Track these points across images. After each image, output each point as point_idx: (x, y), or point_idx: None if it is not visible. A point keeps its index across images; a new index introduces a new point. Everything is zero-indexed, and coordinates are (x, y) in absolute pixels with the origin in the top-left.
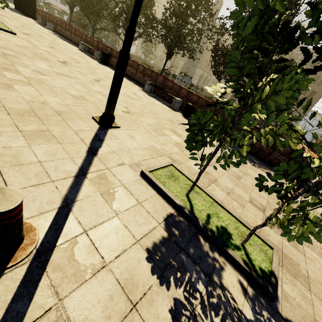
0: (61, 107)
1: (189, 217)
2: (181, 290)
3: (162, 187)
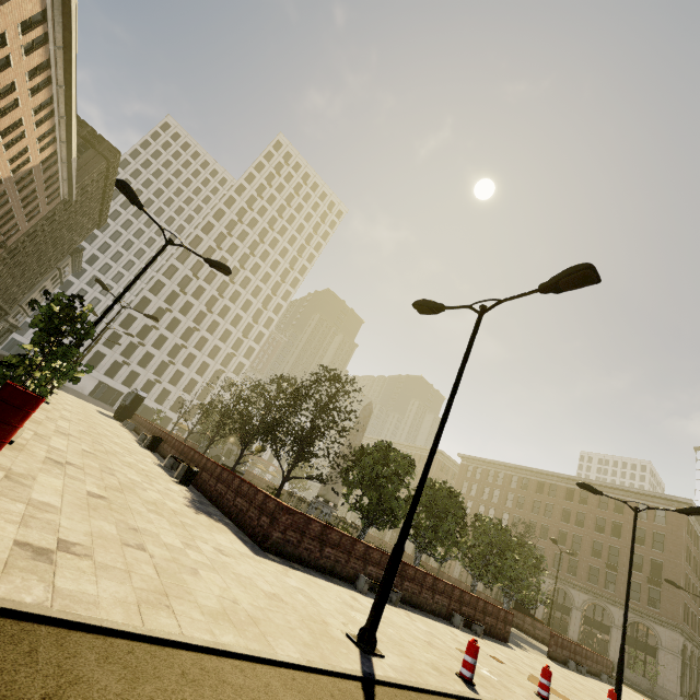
0: None
1: None
2: None
3: None
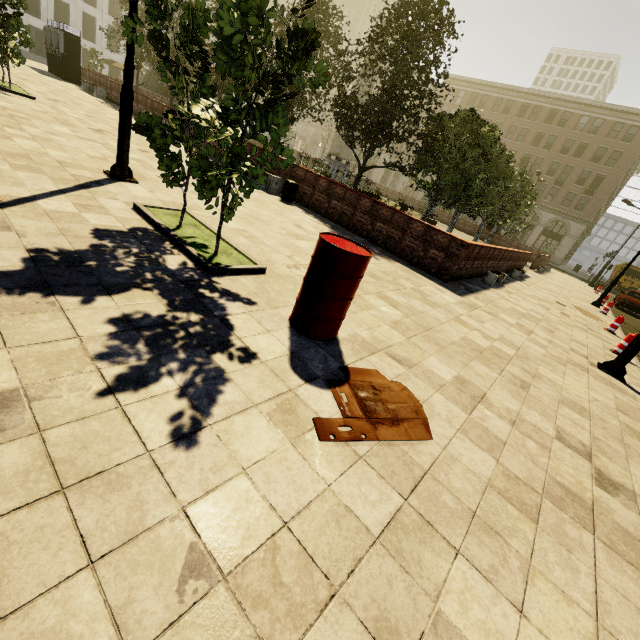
0: (65, 159)
1: (164, 230)
2: (112, 244)
3: (149, 213)
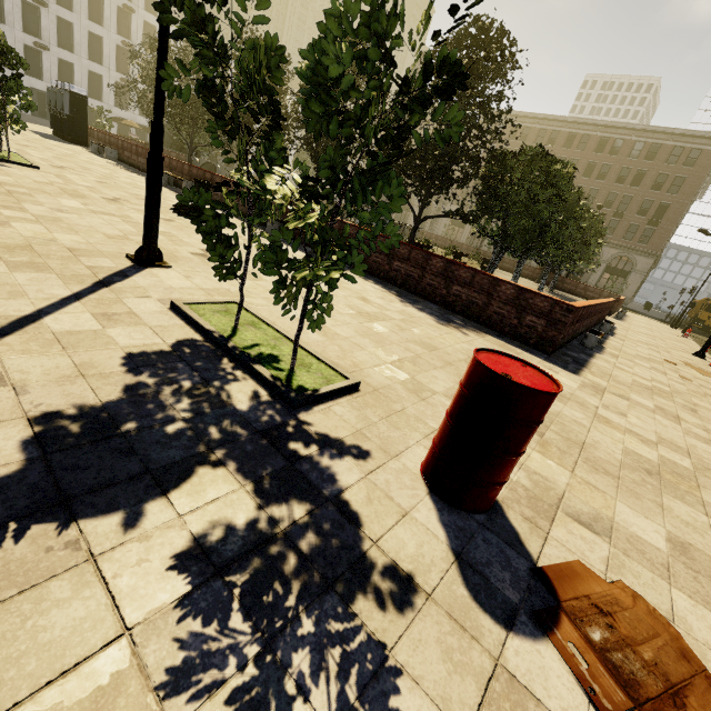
0: (78, 245)
1: (218, 341)
2: (154, 380)
3: (193, 315)
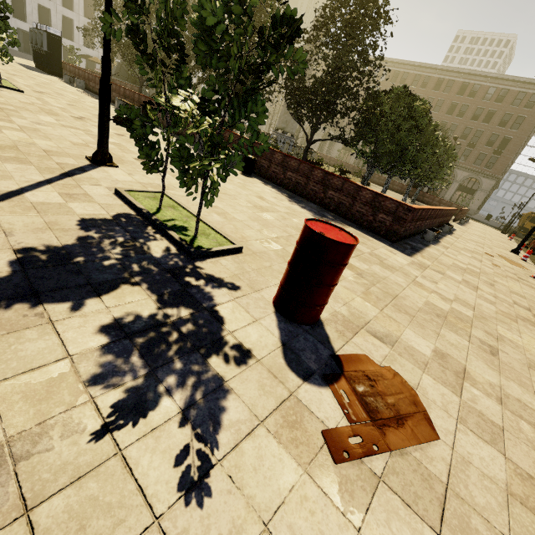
0: (51, 148)
1: (146, 215)
2: (98, 235)
3: (130, 198)
